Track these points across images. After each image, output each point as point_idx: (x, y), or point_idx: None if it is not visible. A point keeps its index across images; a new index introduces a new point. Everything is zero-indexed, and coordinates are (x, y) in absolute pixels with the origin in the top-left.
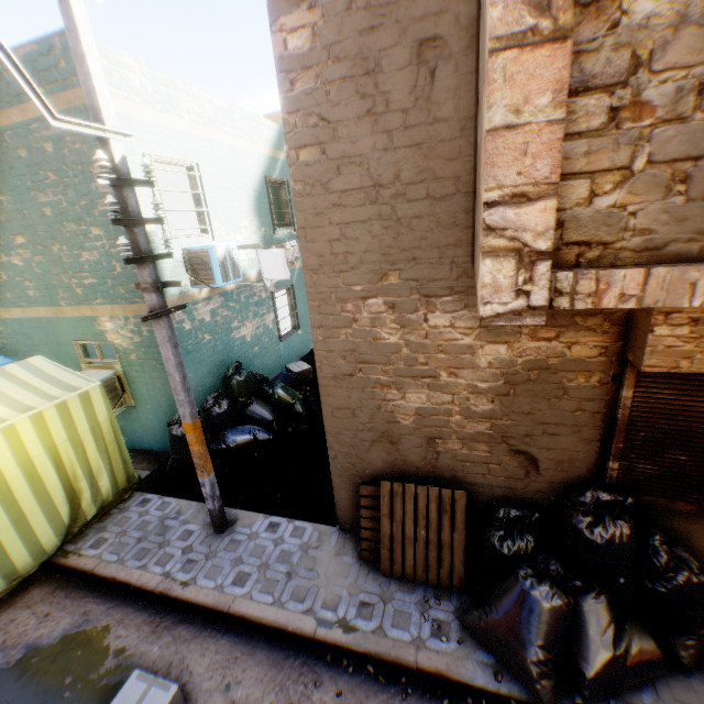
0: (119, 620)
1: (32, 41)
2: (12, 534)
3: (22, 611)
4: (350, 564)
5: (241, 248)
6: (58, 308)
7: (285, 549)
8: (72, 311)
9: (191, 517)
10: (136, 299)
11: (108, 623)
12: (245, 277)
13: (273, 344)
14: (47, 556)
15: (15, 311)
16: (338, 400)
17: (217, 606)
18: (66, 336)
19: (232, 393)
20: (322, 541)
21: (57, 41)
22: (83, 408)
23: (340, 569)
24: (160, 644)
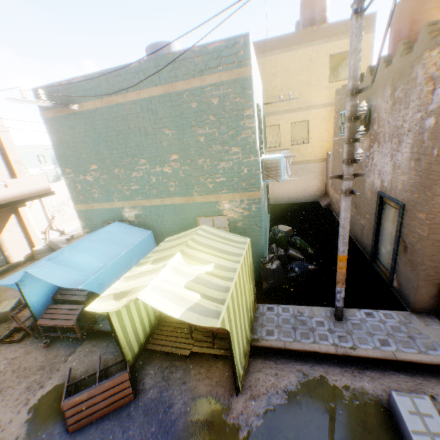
0: (325, 372)
1: (221, 39)
2: (243, 328)
3: (257, 373)
4: (439, 329)
5: None
6: (189, 197)
7: (391, 325)
8: (199, 199)
9: (311, 314)
10: (252, 189)
11: (320, 374)
12: None
13: (267, 215)
14: (249, 342)
15: (154, 201)
16: (438, 236)
17: (387, 357)
18: (190, 214)
19: (279, 243)
20: (408, 319)
21: (240, 39)
22: (248, 254)
23: (437, 332)
24: (365, 381)
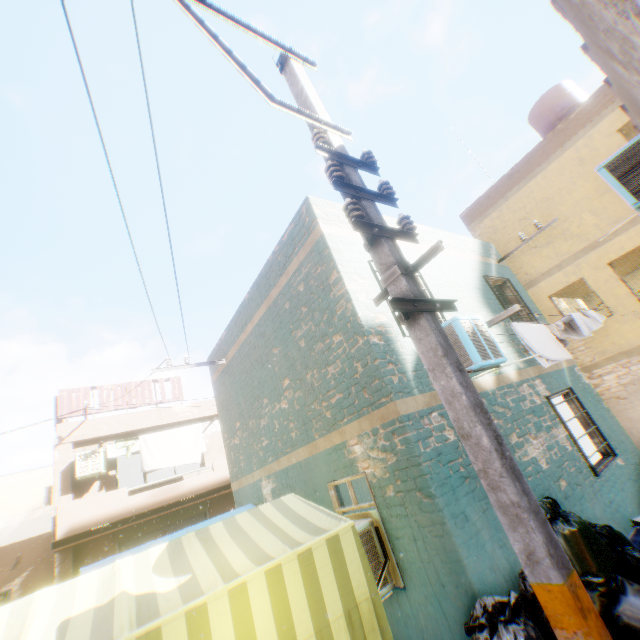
0: None
1: (290, 223)
2: None
3: None
4: None
5: (488, 324)
6: (312, 444)
7: None
8: (322, 444)
9: None
10: (381, 400)
11: None
12: (502, 376)
13: (584, 479)
14: None
15: (282, 461)
16: None
17: None
18: (319, 478)
19: None
20: None
21: (302, 208)
22: (331, 566)
23: None
24: None
